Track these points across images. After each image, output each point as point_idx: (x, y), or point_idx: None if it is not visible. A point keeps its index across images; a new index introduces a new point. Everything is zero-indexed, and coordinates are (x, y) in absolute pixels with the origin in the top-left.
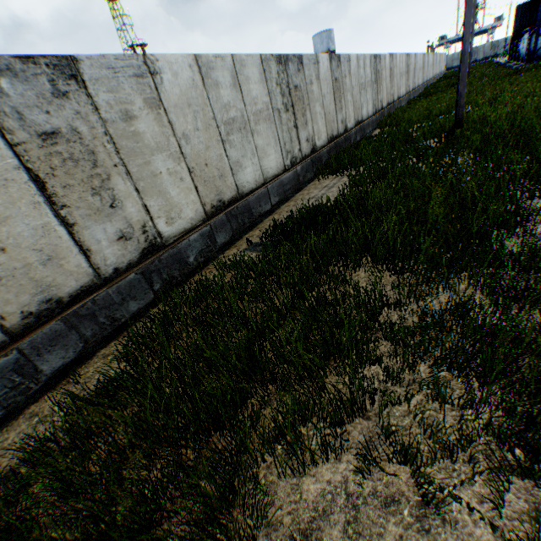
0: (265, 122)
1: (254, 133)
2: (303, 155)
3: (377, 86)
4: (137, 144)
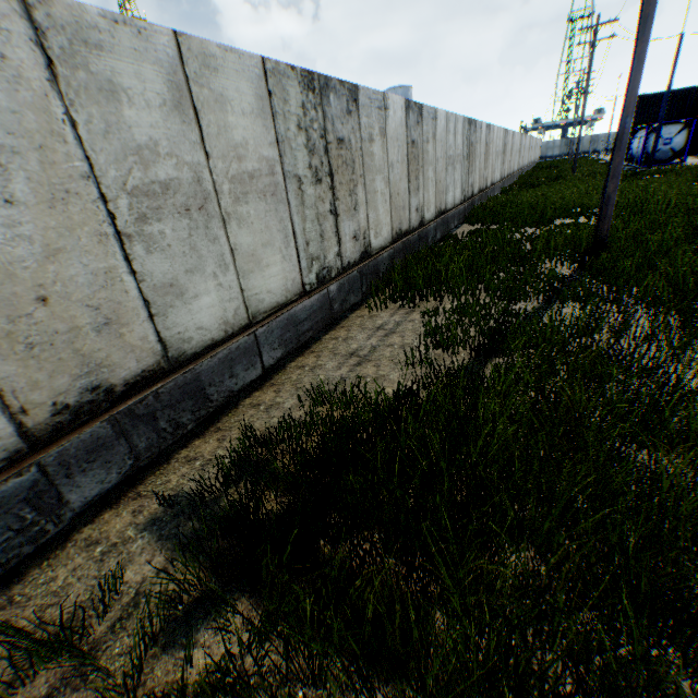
0: (264, 197)
1: (231, 220)
2: (344, 262)
3: (469, 163)
4: None
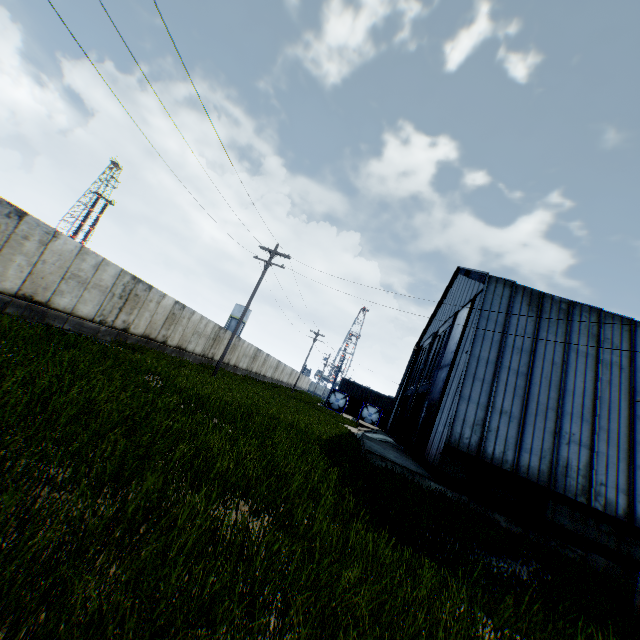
0: (101, 291)
1: (88, 290)
2: (114, 325)
3: (214, 343)
4: (19, 246)
